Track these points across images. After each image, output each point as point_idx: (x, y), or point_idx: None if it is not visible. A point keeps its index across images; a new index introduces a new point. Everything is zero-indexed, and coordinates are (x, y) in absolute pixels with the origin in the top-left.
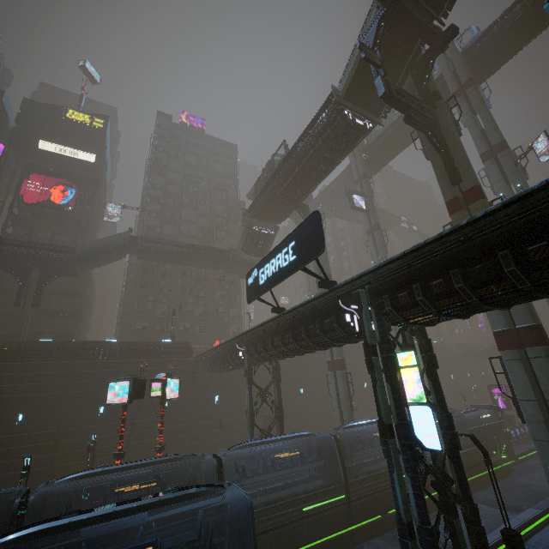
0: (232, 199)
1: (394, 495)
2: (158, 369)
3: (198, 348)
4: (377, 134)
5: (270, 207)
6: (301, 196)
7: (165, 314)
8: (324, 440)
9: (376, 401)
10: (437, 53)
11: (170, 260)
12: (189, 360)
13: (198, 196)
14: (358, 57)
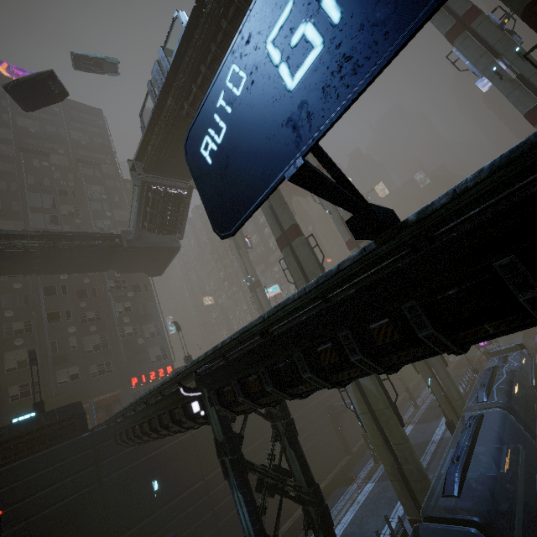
0: (110, 177)
1: None
2: (5, 490)
3: (103, 400)
4: None
5: (175, 144)
6: None
7: (27, 364)
8: None
9: None
10: None
11: (7, 268)
12: (81, 440)
13: (52, 174)
14: None
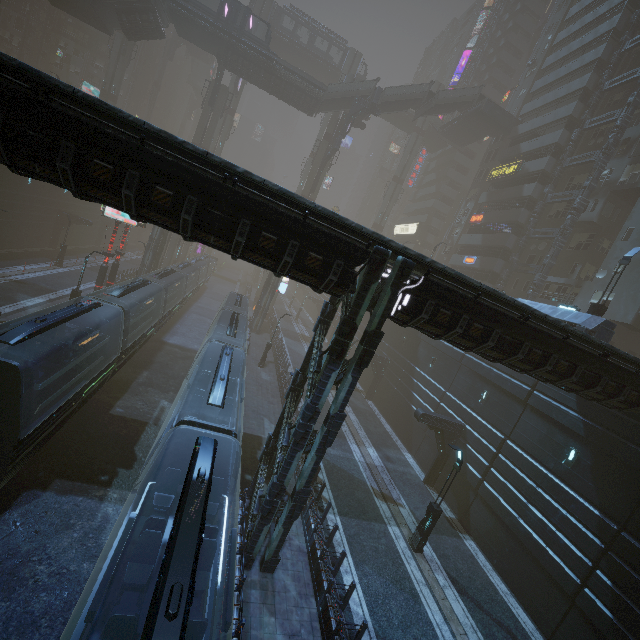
0: None
1: (262, 300)
2: None
3: None
4: (285, 29)
5: (201, 34)
6: (237, 74)
7: None
8: (190, 267)
9: (271, 277)
10: (354, 126)
11: None
12: None
13: None
14: (346, 94)
